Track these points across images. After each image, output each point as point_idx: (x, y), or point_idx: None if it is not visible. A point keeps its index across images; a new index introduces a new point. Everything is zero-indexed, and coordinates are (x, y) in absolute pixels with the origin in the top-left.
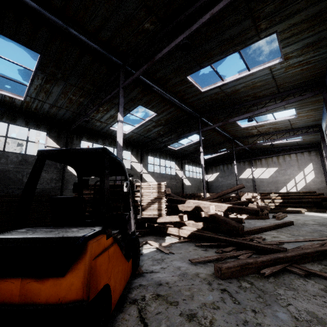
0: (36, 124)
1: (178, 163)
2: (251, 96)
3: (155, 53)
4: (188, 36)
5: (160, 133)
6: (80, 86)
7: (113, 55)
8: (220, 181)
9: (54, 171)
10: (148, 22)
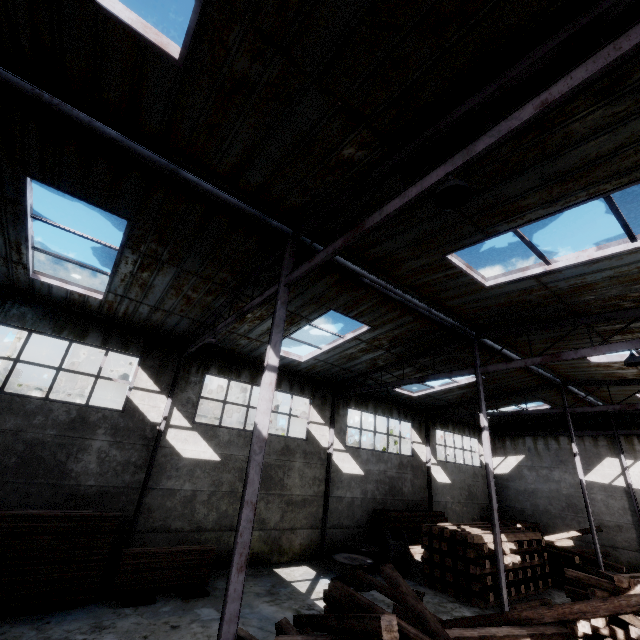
0: (122, 343)
1: (417, 425)
2: (630, 298)
3: (368, 208)
4: (462, 168)
5: (378, 363)
6: (206, 275)
7: (273, 216)
8: (528, 478)
9: (136, 444)
10: (351, 145)
